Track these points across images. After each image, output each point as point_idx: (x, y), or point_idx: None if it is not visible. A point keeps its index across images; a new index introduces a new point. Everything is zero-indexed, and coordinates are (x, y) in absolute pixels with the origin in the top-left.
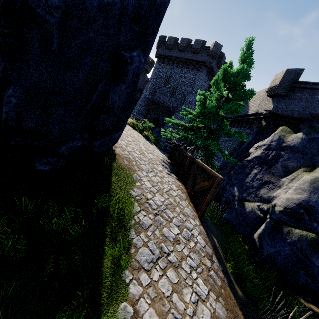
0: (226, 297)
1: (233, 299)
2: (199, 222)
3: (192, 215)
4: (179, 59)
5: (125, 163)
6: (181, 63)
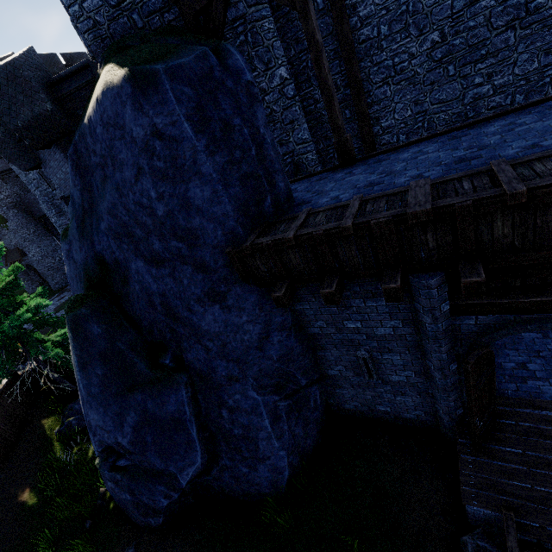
0: None
1: None
2: None
3: None
4: None
5: None
6: None
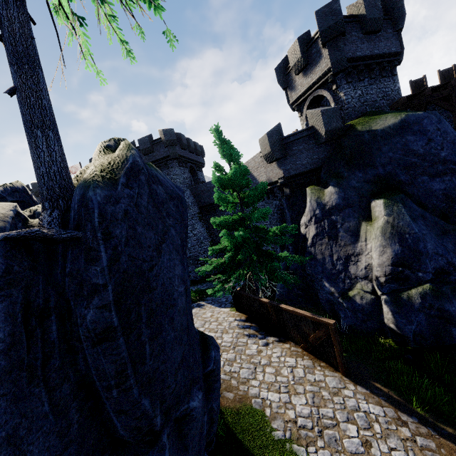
0: (451, 455)
1: (455, 449)
2: (350, 382)
3: (339, 382)
4: None
5: (230, 398)
6: None
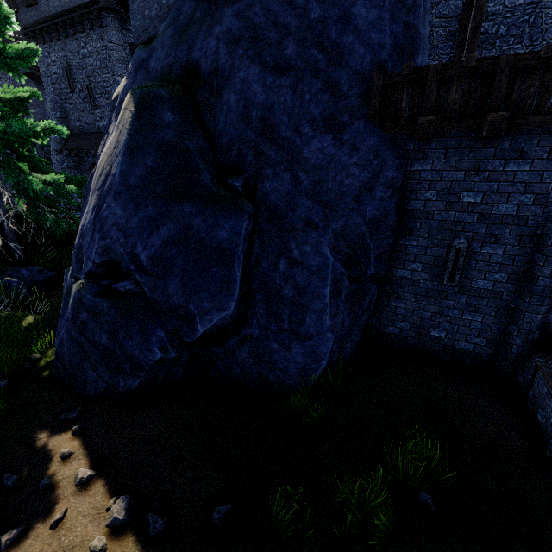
0: None
1: None
2: None
3: None
4: (59, 17)
5: None
6: (68, 25)
